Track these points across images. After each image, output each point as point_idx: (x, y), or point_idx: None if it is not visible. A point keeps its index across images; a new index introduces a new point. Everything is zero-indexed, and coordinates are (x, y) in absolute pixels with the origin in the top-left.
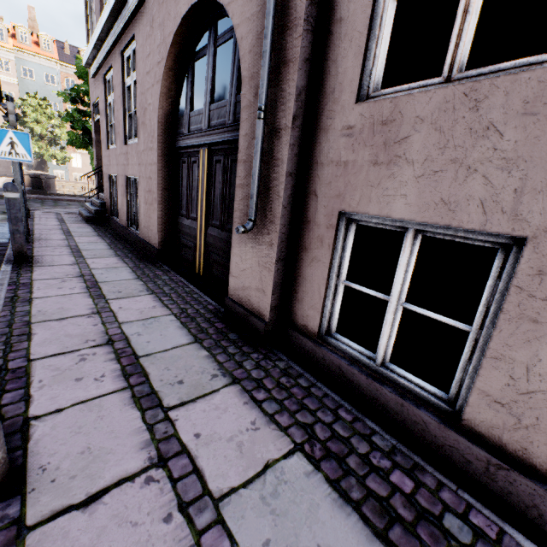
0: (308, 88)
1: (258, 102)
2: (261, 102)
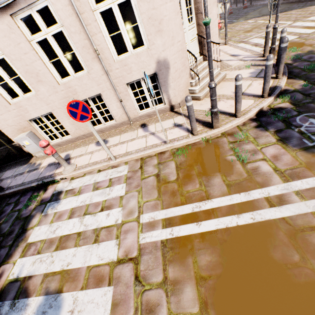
0: None
1: None
2: None
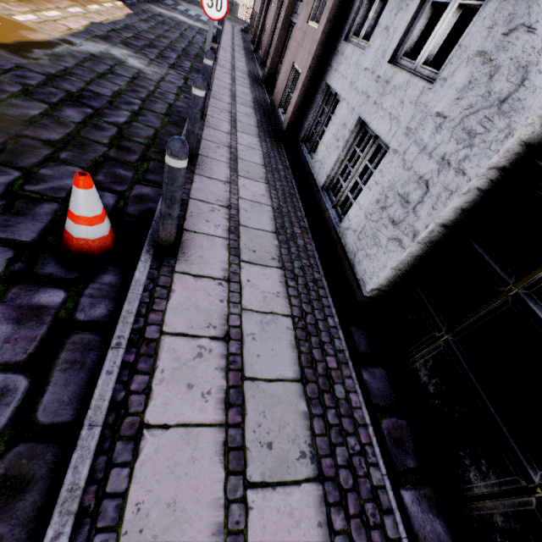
0: (270, 0)
1: (263, 1)
2: (264, 1)
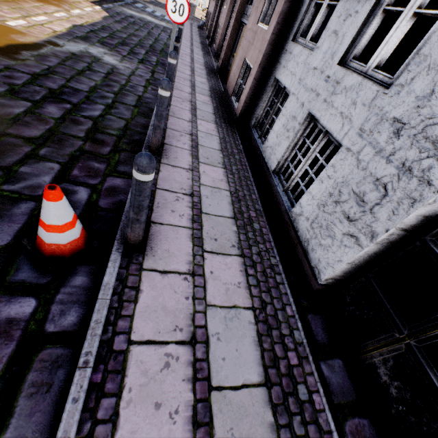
0: (222, 3)
1: (217, 3)
2: (217, 4)
